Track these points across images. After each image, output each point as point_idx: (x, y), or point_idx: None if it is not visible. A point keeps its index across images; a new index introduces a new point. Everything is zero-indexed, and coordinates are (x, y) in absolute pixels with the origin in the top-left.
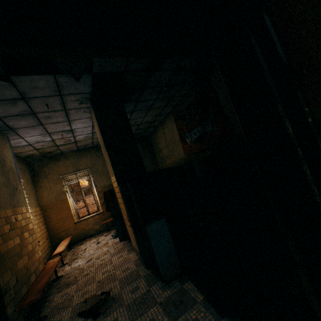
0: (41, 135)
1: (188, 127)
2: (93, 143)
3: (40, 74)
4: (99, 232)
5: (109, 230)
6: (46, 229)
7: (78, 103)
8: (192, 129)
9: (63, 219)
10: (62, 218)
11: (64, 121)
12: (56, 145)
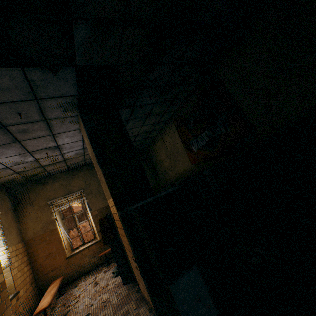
0: (20, 154)
1: (193, 132)
2: (85, 161)
3: (0, 67)
4: (96, 267)
5: (108, 264)
6: (30, 271)
7: (61, 110)
8: (199, 134)
9: (52, 255)
10: (51, 254)
11: (47, 135)
12: (42, 165)
